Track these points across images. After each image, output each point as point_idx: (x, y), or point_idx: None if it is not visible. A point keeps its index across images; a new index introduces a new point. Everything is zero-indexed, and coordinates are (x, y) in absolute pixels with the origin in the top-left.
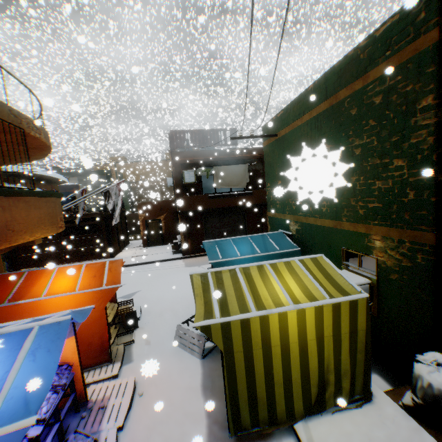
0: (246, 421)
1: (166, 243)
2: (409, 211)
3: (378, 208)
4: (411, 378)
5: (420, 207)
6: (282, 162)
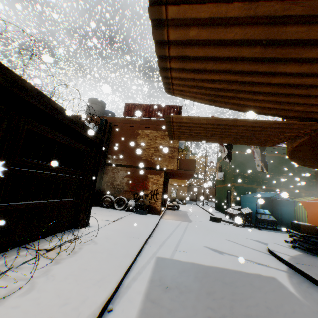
0: None
1: None
2: (310, 187)
3: (302, 186)
4: None
5: (312, 186)
6: (253, 164)
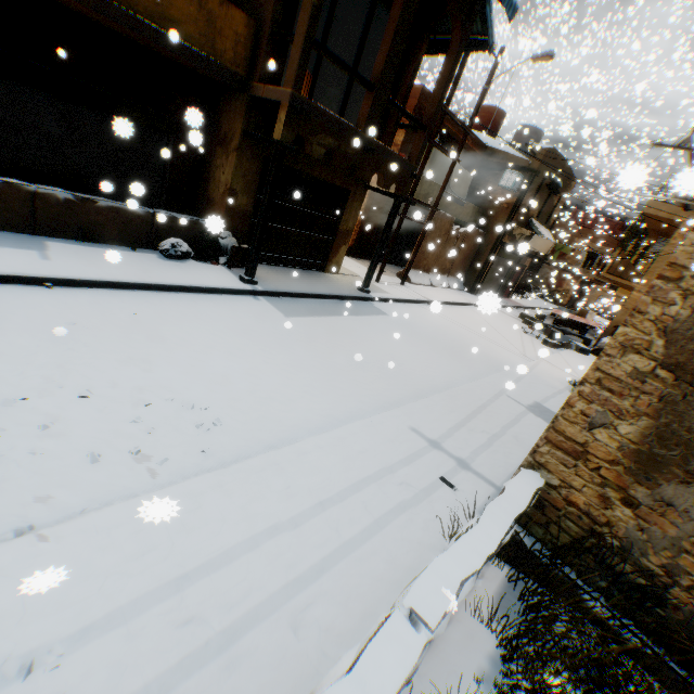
0: None
1: None
2: None
3: None
4: None
5: None
6: None
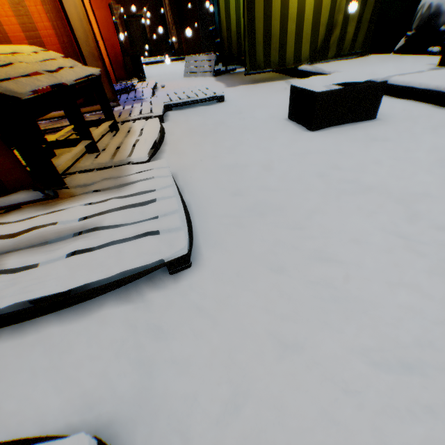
0: (260, 60)
1: (155, 55)
2: None
3: None
4: (412, 20)
5: None
6: None
